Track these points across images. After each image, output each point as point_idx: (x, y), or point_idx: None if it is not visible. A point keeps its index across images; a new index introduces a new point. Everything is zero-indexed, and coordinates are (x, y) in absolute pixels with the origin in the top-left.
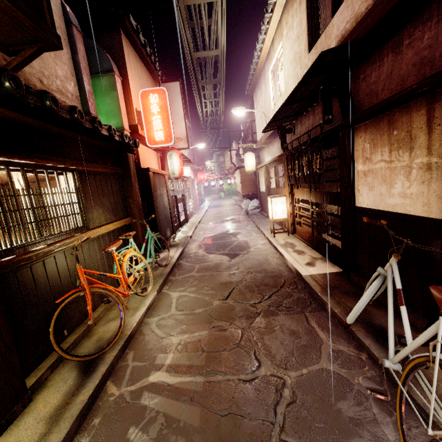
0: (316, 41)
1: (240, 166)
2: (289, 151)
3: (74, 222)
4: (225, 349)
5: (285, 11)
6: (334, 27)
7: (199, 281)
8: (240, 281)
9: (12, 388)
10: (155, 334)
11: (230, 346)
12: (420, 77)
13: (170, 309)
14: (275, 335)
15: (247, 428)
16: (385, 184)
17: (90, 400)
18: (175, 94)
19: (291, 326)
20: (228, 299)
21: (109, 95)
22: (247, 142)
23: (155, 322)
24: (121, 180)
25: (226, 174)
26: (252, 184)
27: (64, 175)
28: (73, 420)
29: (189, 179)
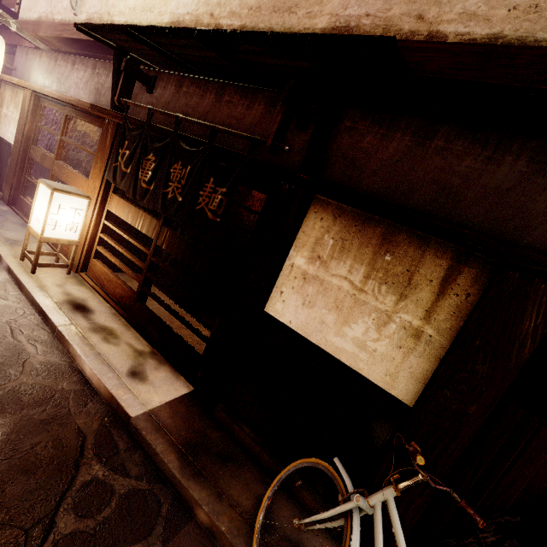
0: None
1: None
2: (136, 122)
3: None
4: None
5: None
6: None
7: None
8: None
9: None
10: None
11: None
12: (435, 203)
13: None
14: None
15: None
16: (337, 314)
17: None
18: None
19: None
20: None
21: None
22: None
23: None
24: None
25: None
26: None
27: None
28: None
29: None
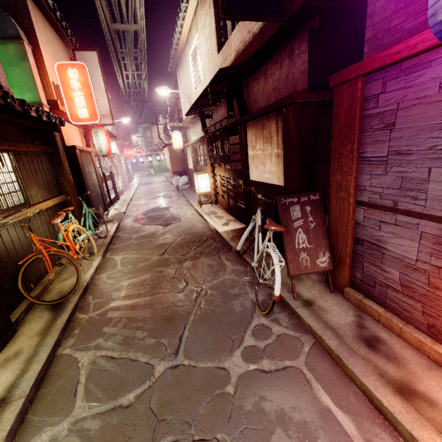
0: (223, 45)
1: (168, 143)
2: (209, 134)
3: (17, 199)
4: (164, 281)
5: (199, 6)
6: (233, 42)
7: (138, 246)
8: (173, 242)
9: (3, 320)
10: (108, 283)
11: (167, 279)
12: (275, 98)
13: (117, 267)
14: (198, 269)
15: (179, 310)
16: (262, 165)
17: (68, 322)
18: (92, 65)
19: (209, 262)
20: (164, 254)
21: (19, 65)
22: (174, 119)
23: (105, 276)
24: (49, 159)
25: (154, 150)
26: (181, 161)
27: (1, 156)
28: (60, 331)
29: (115, 156)
